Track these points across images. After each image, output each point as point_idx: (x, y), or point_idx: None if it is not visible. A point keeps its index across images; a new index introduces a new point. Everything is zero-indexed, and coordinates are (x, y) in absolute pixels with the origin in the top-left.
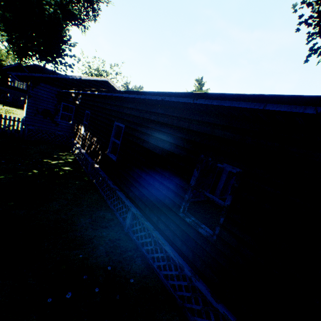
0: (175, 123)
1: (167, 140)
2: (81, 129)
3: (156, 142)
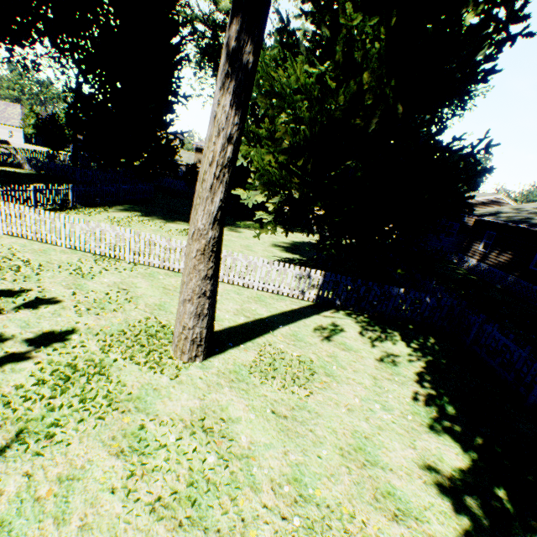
0: None
1: None
2: (477, 246)
3: None
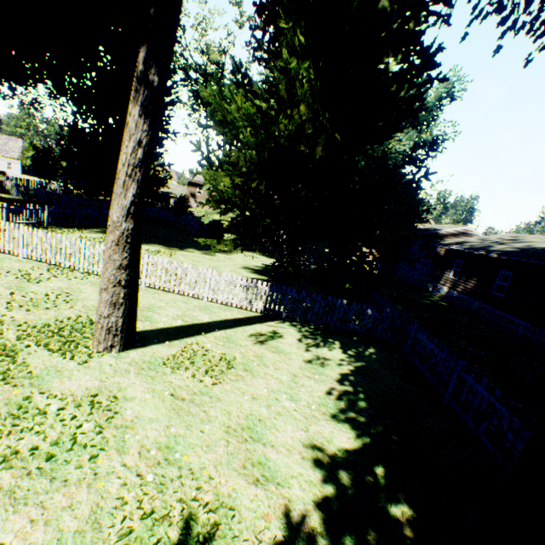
0: None
1: None
2: (448, 274)
3: None
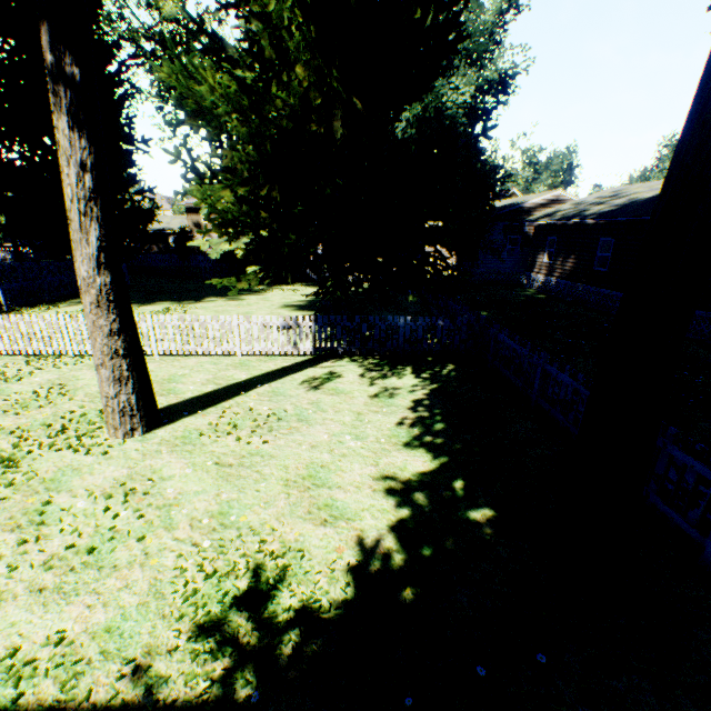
0: None
1: None
2: (542, 258)
3: None
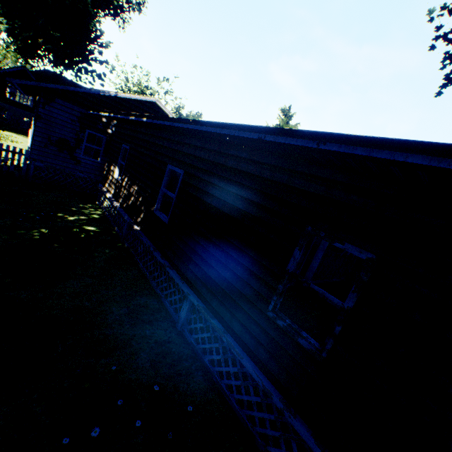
0: (267, 174)
1: (252, 199)
2: (114, 171)
3: (234, 201)
